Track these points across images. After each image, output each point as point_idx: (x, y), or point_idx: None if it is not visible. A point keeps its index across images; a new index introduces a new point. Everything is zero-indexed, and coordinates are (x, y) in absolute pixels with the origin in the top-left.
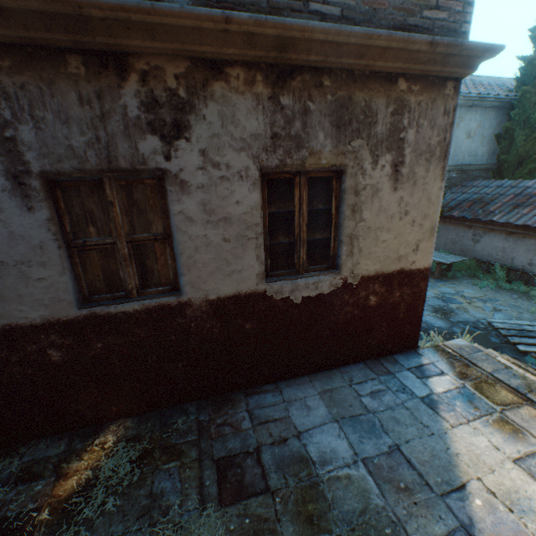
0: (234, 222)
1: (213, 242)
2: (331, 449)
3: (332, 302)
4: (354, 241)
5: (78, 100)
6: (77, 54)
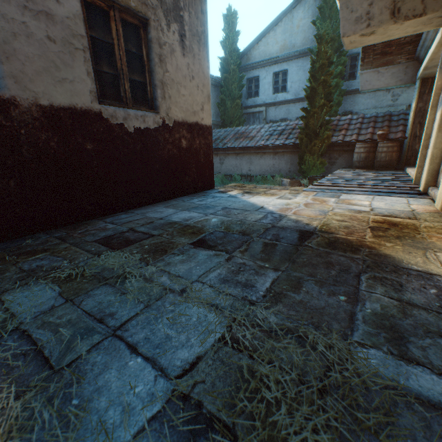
0: (58, 23)
1: (36, 36)
2: (188, 216)
3: (158, 138)
4: (165, 88)
5: None
6: None
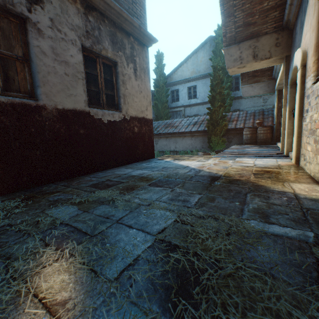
0: (71, 66)
1: (59, 73)
2: (142, 172)
3: (120, 127)
4: (125, 98)
5: None
6: None
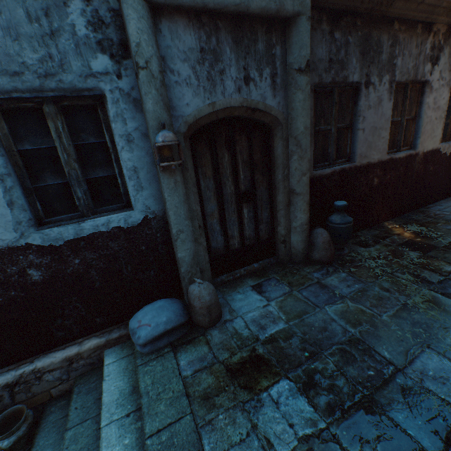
0: (439, 109)
1: (431, 120)
2: None
3: None
4: None
5: (415, 45)
6: (420, 24)
